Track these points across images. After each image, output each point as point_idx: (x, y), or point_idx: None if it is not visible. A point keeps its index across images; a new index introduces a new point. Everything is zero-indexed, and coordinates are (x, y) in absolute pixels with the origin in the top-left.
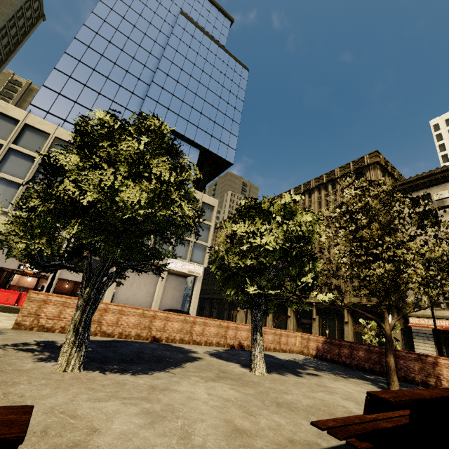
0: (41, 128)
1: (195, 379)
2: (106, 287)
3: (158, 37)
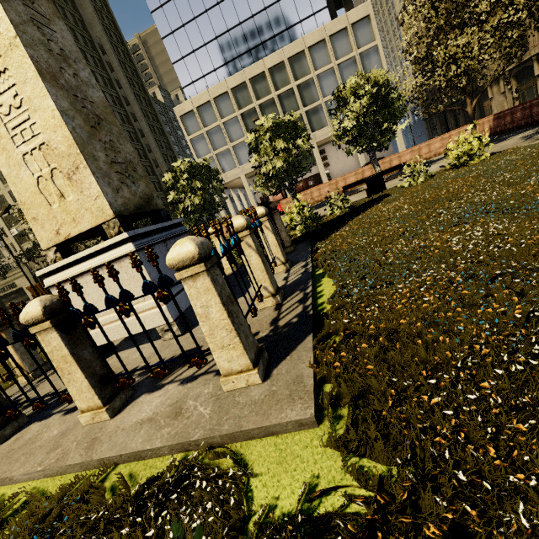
0: (203, 101)
1: None
2: (295, 189)
3: None
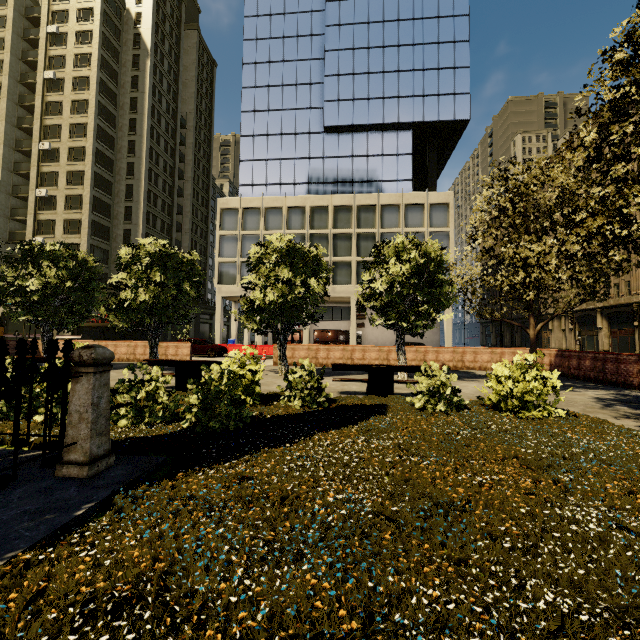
0: (253, 205)
1: None
2: (286, 338)
3: (313, 1)
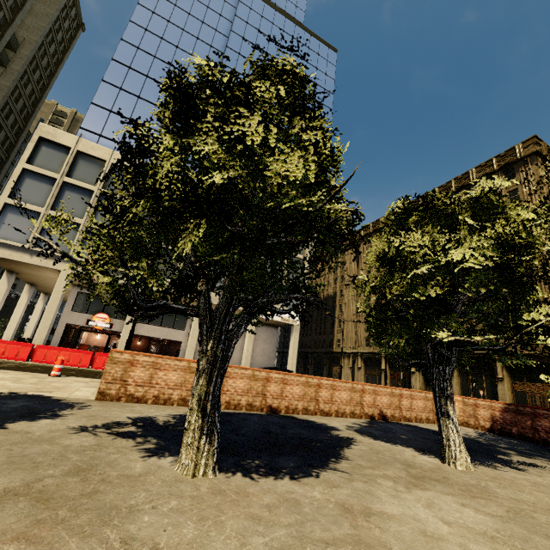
0: (95, 154)
1: (386, 483)
2: (235, 338)
3: (218, 24)
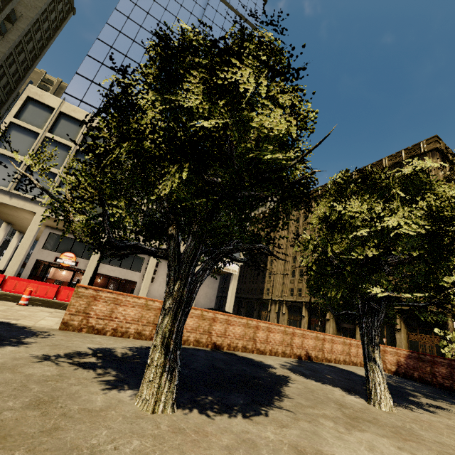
0: (76, 116)
1: (328, 424)
2: (200, 281)
3: (189, 20)
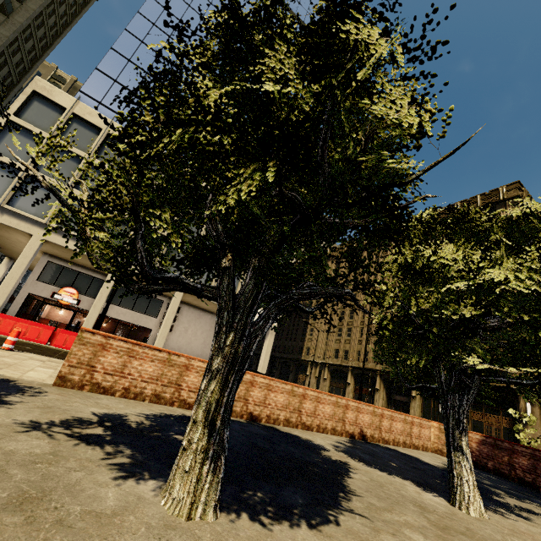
0: (92, 120)
1: (417, 538)
2: (260, 335)
3: None
